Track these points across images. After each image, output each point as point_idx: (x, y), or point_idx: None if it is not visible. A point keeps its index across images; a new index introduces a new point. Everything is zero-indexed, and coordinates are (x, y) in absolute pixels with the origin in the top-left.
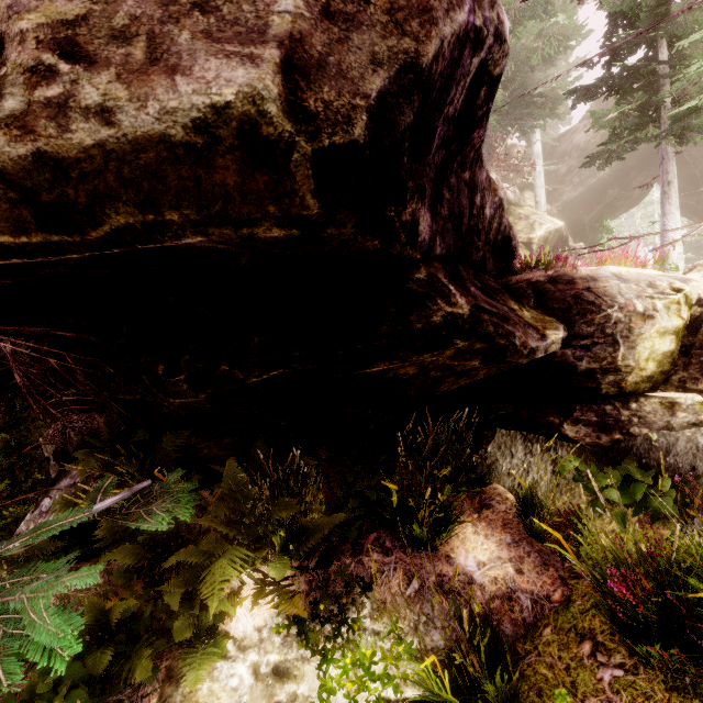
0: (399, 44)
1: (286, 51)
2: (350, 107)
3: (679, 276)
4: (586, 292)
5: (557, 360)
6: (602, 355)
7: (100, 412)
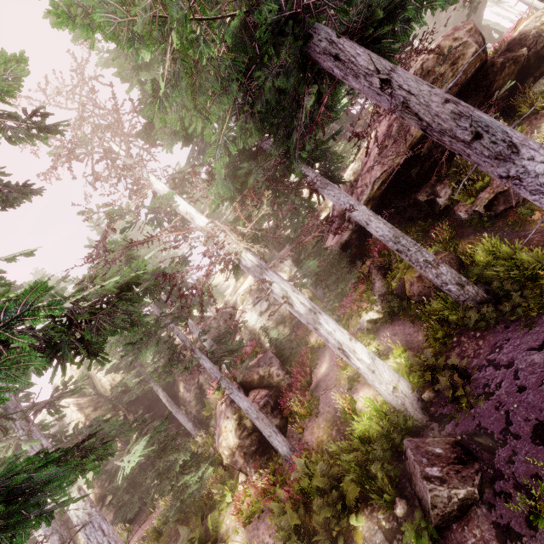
0: (478, 33)
1: (474, 43)
2: (481, 42)
3: (541, 9)
4: (521, 37)
5: (531, 55)
6: (541, 41)
7: (424, 184)
